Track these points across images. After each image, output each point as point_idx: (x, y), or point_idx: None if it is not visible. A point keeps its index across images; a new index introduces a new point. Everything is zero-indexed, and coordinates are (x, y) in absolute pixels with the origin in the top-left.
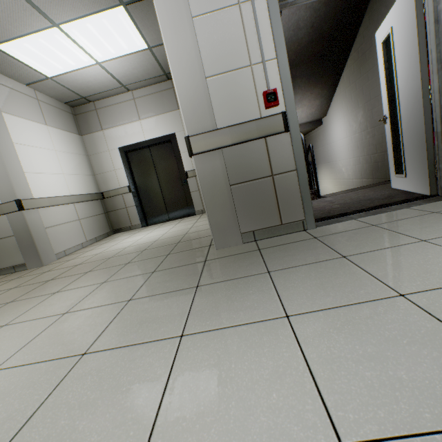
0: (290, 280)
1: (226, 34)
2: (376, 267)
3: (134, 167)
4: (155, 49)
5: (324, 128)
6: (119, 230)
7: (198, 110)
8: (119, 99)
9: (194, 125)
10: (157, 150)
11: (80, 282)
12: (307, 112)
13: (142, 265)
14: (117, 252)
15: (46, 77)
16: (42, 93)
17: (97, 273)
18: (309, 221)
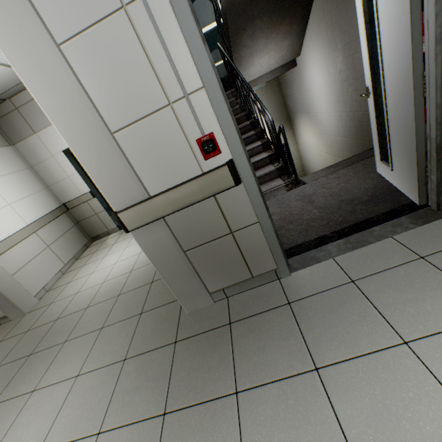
0: (257, 423)
1: (119, 63)
2: (350, 412)
3: None
4: None
5: (299, 71)
6: (97, 237)
7: (117, 179)
8: None
9: (118, 197)
10: None
11: (56, 368)
12: (276, 56)
13: (115, 338)
14: (94, 294)
15: None
16: None
17: (72, 349)
18: (282, 270)
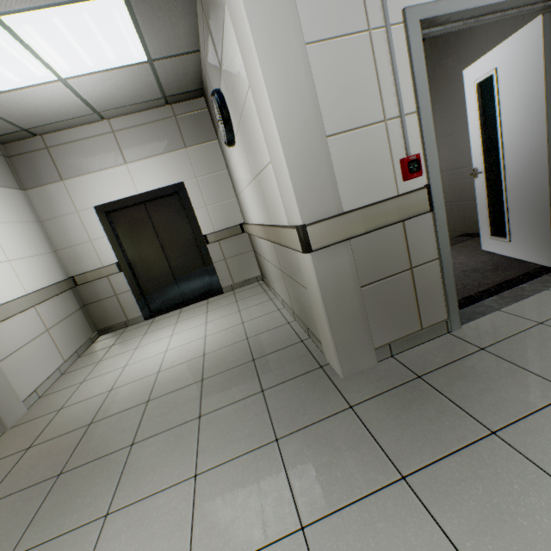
0: (550, 451)
1: (352, 74)
2: None
3: (122, 234)
4: (157, 62)
5: None
6: (107, 329)
7: (316, 186)
8: (88, 131)
9: (311, 207)
10: (157, 206)
11: (139, 477)
12: None
13: (236, 422)
14: (150, 386)
15: None
16: None
17: (156, 449)
18: (453, 320)
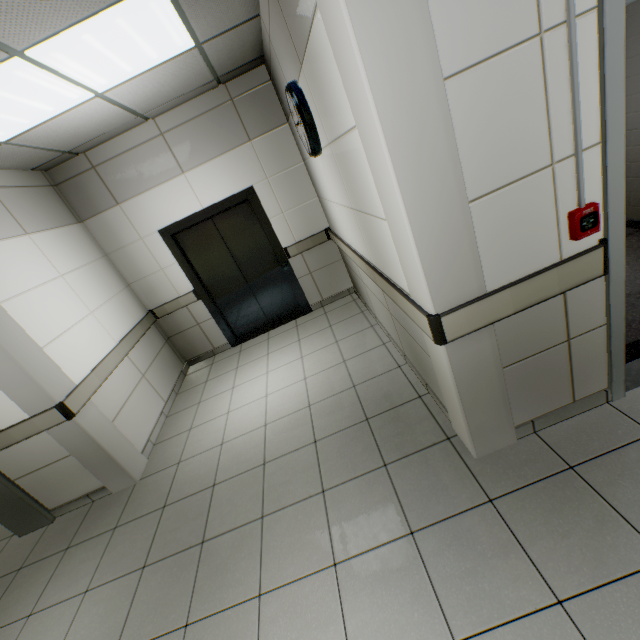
0: None
1: (508, 108)
2: None
3: (193, 257)
4: (207, 44)
5: None
6: (195, 359)
7: (454, 268)
8: (133, 138)
9: (446, 294)
10: (226, 219)
11: (279, 557)
12: None
13: (364, 503)
14: (261, 443)
15: None
16: None
17: (288, 527)
18: (615, 390)
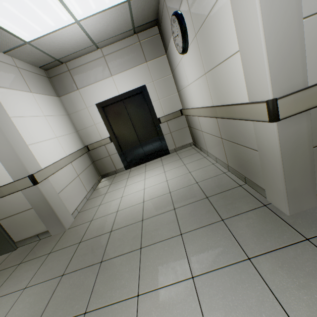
0: None
1: None
2: None
3: (111, 119)
4: (133, 1)
5: None
6: (106, 175)
7: (288, 64)
8: (90, 57)
9: (281, 84)
10: (130, 102)
11: (151, 271)
12: None
13: (210, 241)
14: (141, 210)
15: (24, 41)
16: (19, 60)
17: (158, 254)
18: None
